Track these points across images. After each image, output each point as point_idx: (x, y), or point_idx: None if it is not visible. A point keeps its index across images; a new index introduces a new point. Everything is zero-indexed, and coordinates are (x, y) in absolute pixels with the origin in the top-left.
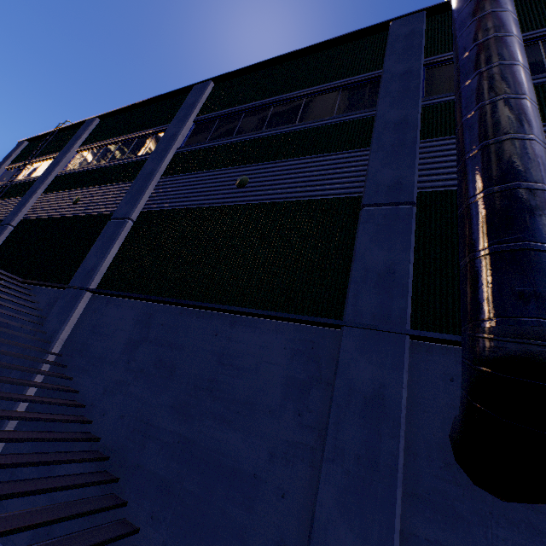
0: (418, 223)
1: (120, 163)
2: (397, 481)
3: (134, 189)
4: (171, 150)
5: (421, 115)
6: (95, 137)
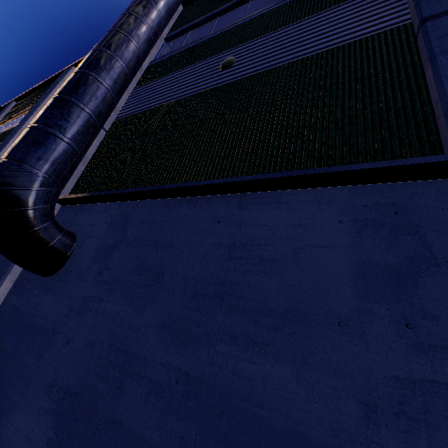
0: (103, 139)
1: (10, 129)
2: (4, 275)
3: (2, 144)
4: (32, 116)
5: (143, 73)
6: (9, 115)
